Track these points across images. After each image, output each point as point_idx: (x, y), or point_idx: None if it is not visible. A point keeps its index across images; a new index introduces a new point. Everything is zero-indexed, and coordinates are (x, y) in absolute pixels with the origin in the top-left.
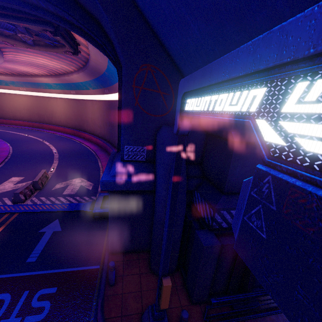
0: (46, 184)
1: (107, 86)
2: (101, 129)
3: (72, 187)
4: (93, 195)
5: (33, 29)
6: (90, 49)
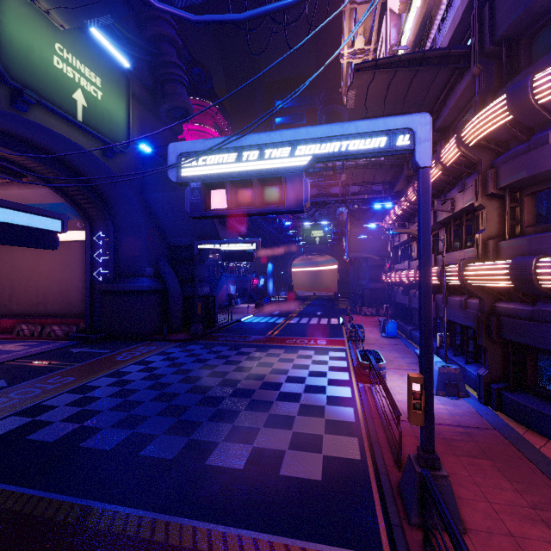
0: None
1: None
2: None
3: (11, 348)
4: (57, 342)
5: None
6: (12, 191)
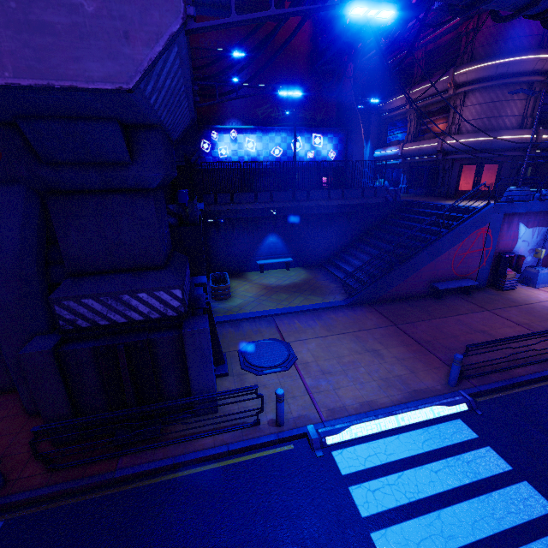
0: None
1: None
2: None
3: None
4: None
5: None
6: None
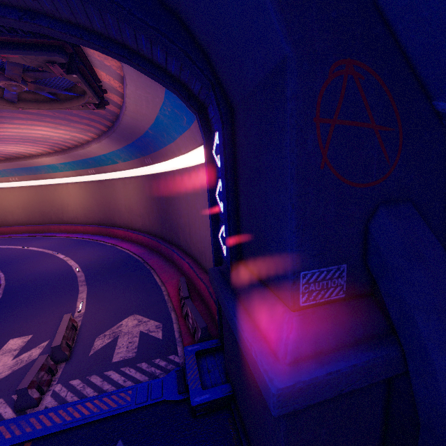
0: (75, 344)
1: (150, 153)
2: (144, 219)
3: (125, 341)
4: (171, 351)
5: (27, 64)
6: (128, 93)
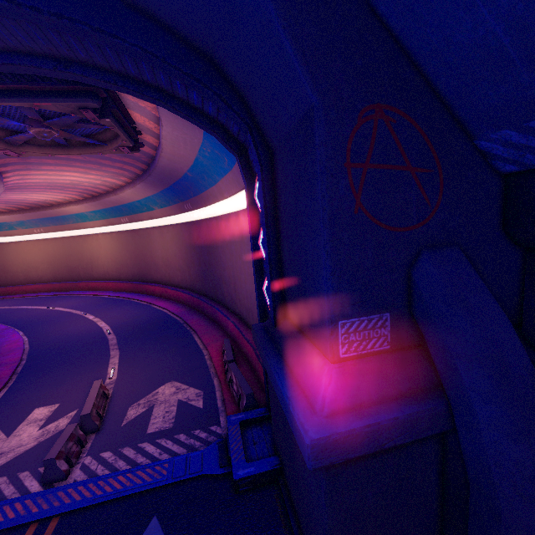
0: (106, 414)
1: (190, 198)
2: (183, 272)
3: (162, 411)
4: (213, 422)
5: (59, 111)
6: (164, 134)
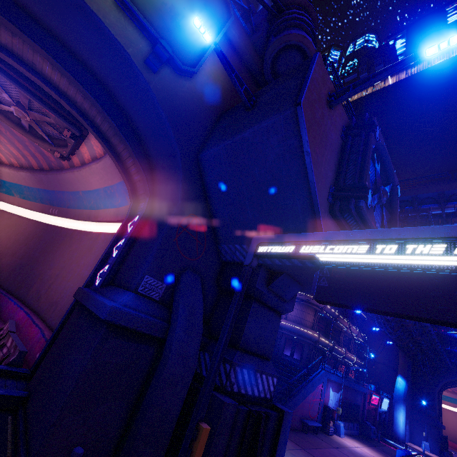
0: None
1: (63, 207)
2: None
3: None
4: None
5: (53, 120)
6: (93, 166)
